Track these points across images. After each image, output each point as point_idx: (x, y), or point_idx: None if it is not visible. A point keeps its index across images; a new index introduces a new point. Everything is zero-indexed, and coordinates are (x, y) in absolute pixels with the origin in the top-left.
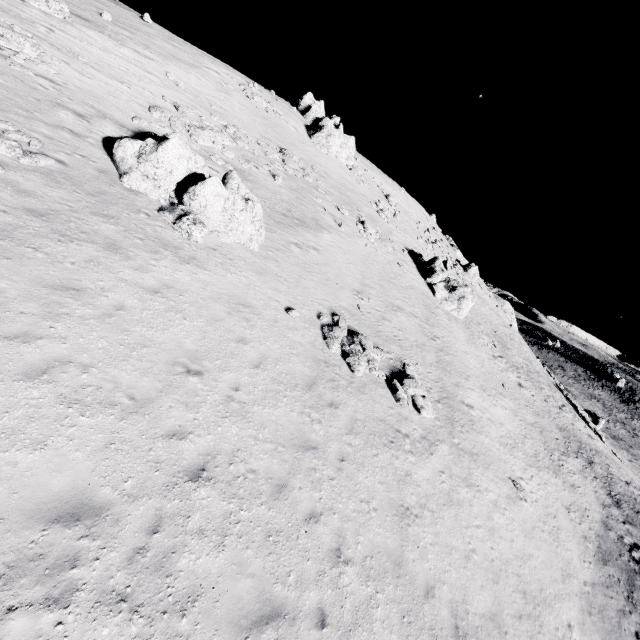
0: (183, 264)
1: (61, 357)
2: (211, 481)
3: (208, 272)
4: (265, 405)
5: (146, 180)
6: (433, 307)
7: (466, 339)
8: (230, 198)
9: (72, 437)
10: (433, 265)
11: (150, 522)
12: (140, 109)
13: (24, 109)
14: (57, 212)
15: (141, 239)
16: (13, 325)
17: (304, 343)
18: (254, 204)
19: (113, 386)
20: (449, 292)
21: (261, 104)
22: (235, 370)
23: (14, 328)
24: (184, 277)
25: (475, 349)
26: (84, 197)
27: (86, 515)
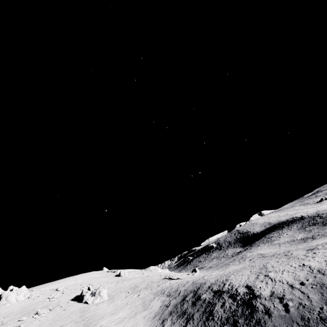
0: None
1: None
2: None
3: None
4: None
5: None
6: (86, 308)
7: (108, 304)
8: None
9: None
10: (82, 294)
11: None
12: None
13: None
14: None
15: None
16: None
17: None
18: None
19: None
20: (94, 296)
21: None
22: None
23: None
24: None
25: (113, 303)
26: None
27: None
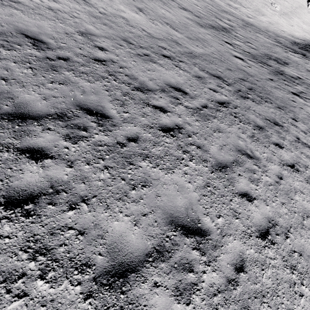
0: None
1: None
2: None
3: None
4: None
5: None
6: (303, 8)
7: None
8: None
9: None
10: None
11: None
12: None
13: None
14: None
15: None
16: None
17: None
18: None
19: None
20: None
21: None
22: None
23: None
24: None
25: None
26: None
27: None
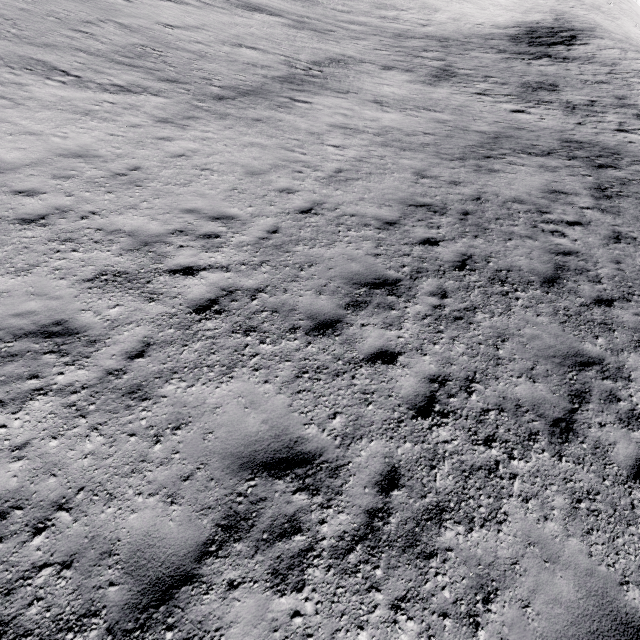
0: None
1: None
2: None
3: None
4: None
5: None
6: None
7: None
8: None
9: None
10: None
11: None
12: None
13: None
14: None
15: None
16: None
17: None
18: None
19: None
20: None
21: None
22: None
23: None
24: None
25: None
26: None
27: None
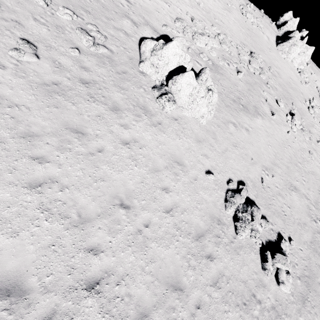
0: (151, 126)
1: (53, 177)
2: (98, 294)
3: (165, 135)
4: (160, 243)
5: (152, 67)
6: None
7: None
8: (197, 87)
9: (34, 233)
10: None
11: (47, 313)
12: (170, 20)
13: (106, 18)
14: (95, 82)
15: (134, 105)
16: (39, 150)
17: (209, 201)
18: (213, 93)
19: (72, 204)
20: None
21: (250, 19)
22: (152, 211)
23: (39, 152)
24: (148, 136)
25: None
26: (114, 74)
27: (14, 293)
